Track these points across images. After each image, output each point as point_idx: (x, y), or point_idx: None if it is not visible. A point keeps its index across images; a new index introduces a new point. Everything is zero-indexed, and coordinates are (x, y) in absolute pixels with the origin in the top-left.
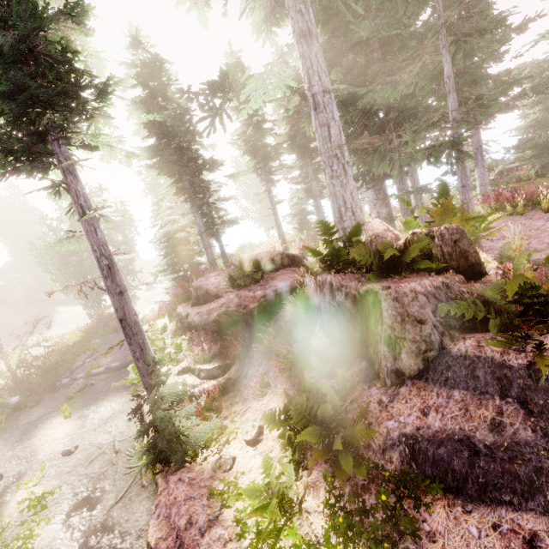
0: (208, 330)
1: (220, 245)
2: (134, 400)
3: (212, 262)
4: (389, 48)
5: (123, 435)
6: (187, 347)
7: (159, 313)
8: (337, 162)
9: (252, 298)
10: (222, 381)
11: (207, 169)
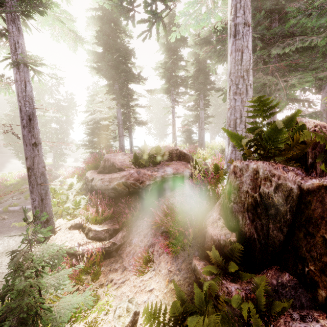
0: (106, 195)
1: (130, 137)
2: (24, 243)
3: (122, 147)
4: (284, 23)
5: (2, 276)
6: (83, 206)
7: (73, 174)
8: (242, 82)
9: (149, 176)
10: (107, 245)
11: (134, 79)
